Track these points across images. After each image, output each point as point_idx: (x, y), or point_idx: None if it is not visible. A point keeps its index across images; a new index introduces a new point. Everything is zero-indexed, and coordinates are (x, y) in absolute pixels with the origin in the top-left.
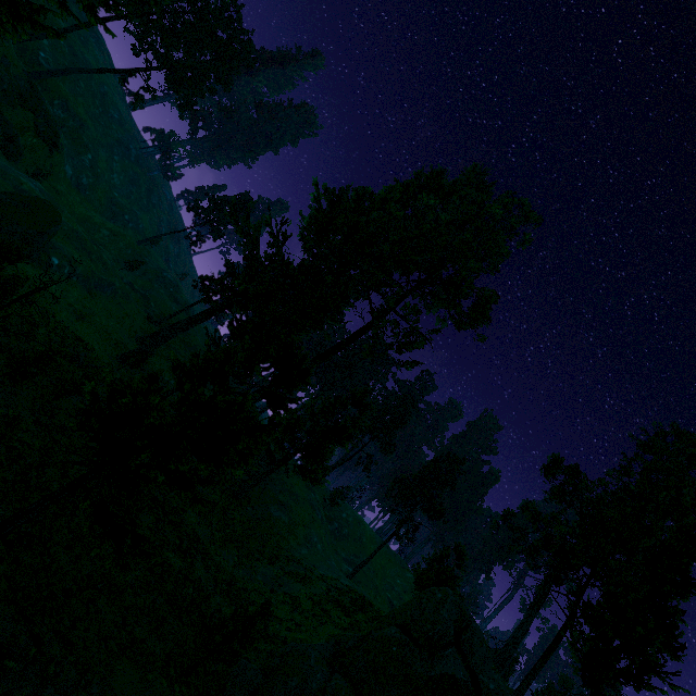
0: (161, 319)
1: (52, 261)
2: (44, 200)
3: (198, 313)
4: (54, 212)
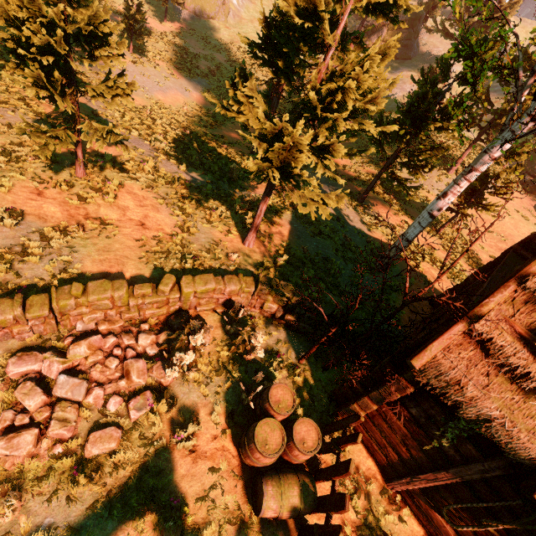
0: None
1: (235, 5)
2: None
3: None
4: None
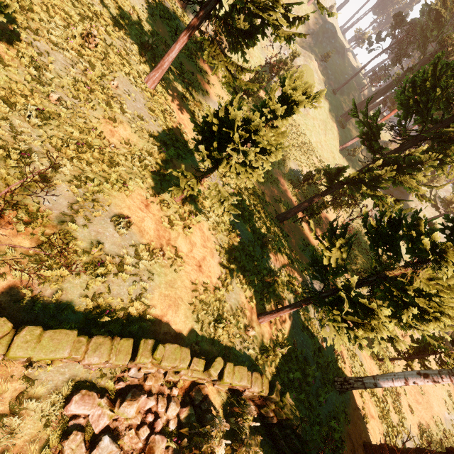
0: (339, 87)
1: None
2: (305, 66)
3: (378, 92)
4: (311, 73)
